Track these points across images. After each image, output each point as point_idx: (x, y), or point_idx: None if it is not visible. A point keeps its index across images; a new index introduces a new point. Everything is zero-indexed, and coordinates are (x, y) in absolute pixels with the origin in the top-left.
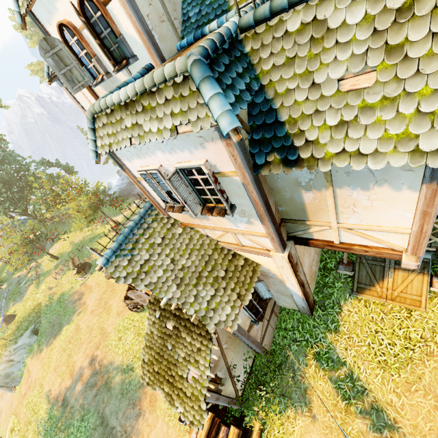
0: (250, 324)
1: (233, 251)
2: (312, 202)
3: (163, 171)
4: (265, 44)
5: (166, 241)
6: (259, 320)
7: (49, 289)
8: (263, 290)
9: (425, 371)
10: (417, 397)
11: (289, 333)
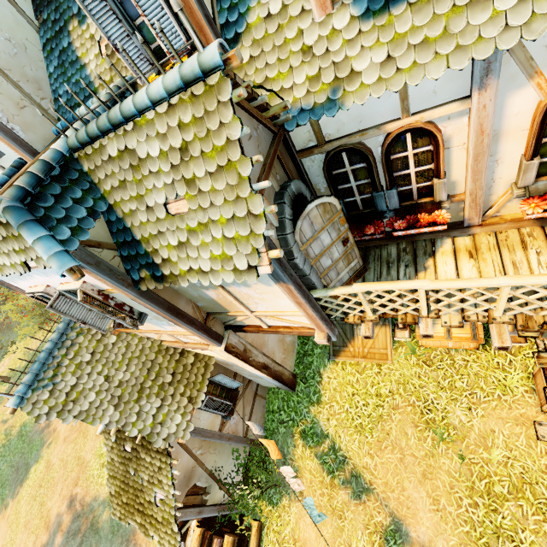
0: (221, 421)
1: (180, 349)
2: (219, 298)
3: (54, 291)
4: (98, 166)
5: (97, 356)
6: (229, 415)
7: (3, 423)
8: (227, 381)
9: (392, 426)
10: (387, 454)
11: (276, 415)
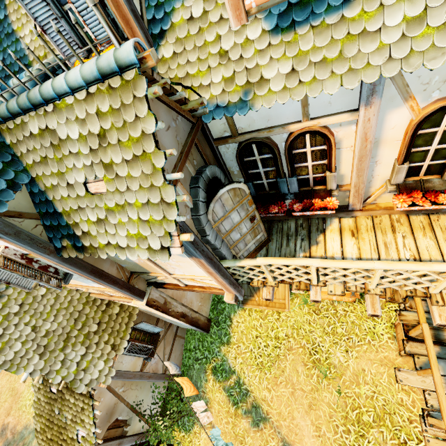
0: (143, 362)
1: (107, 300)
2: (140, 262)
3: None
4: (20, 140)
5: (25, 308)
6: (150, 356)
7: None
8: (149, 328)
9: (286, 365)
10: (281, 388)
11: (192, 354)
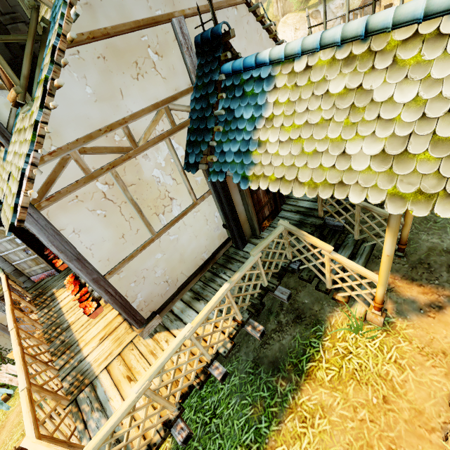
0: None
1: None
2: None
3: None
4: None
5: None
6: (17, 319)
7: None
8: None
9: None
10: None
11: None
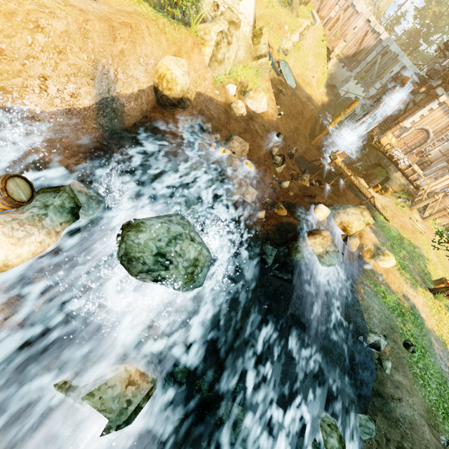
0: None
1: None
2: None
3: None
4: None
5: None
6: None
7: None
8: None
9: None
10: None
11: None
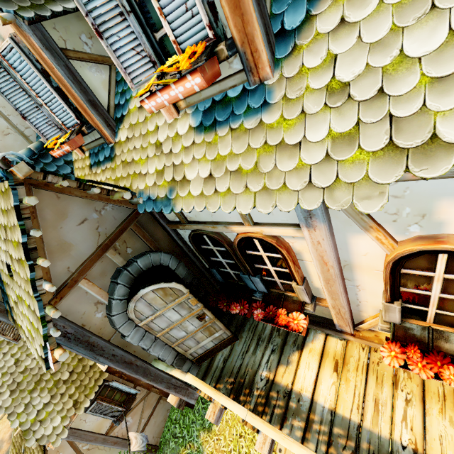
0: (111, 423)
1: None
2: None
3: None
4: None
5: None
6: (119, 420)
7: None
8: (124, 387)
9: None
10: None
11: (172, 426)
